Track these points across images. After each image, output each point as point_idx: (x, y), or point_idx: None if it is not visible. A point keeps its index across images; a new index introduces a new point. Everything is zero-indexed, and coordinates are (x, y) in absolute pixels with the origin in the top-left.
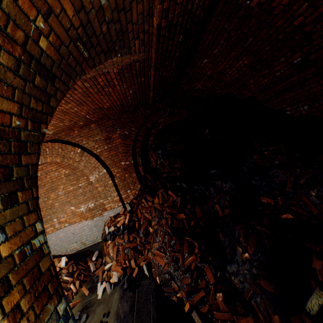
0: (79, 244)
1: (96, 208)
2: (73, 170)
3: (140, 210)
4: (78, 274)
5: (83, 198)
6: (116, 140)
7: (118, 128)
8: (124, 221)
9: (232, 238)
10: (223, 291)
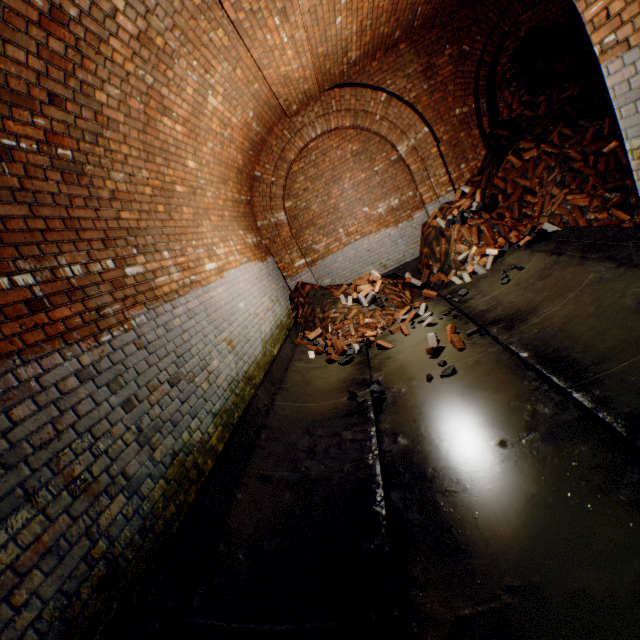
0: (377, 267)
1: (402, 207)
2: (364, 145)
3: (500, 180)
4: (402, 287)
5: (380, 191)
6: (443, 69)
7: (446, 44)
8: (470, 204)
9: None
10: None
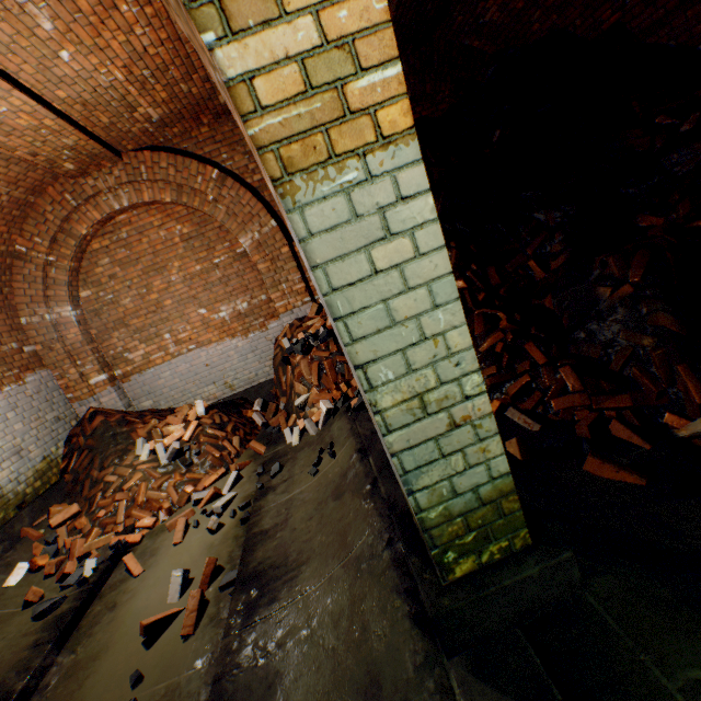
0: (220, 387)
1: (253, 312)
2: (199, 228)
3: None
4: (234, 429)
5: (223, 290)
6: None
7: None
8: (323, 326)
9: (584, 285)
10: (570, 365)
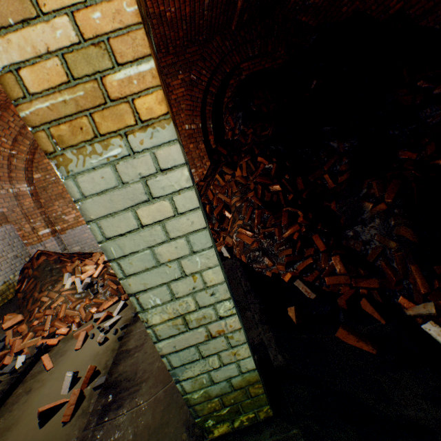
0: None
1: None
2: None
3: (211, 191)
4: None
5: None
6: (177, 89)
7: (180, 70)
8: None
9: (356, 198)
10: (339, 255)
